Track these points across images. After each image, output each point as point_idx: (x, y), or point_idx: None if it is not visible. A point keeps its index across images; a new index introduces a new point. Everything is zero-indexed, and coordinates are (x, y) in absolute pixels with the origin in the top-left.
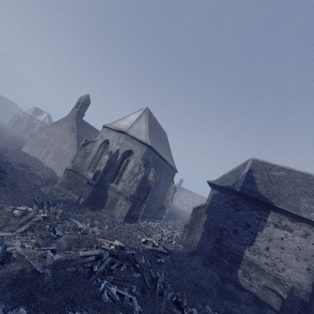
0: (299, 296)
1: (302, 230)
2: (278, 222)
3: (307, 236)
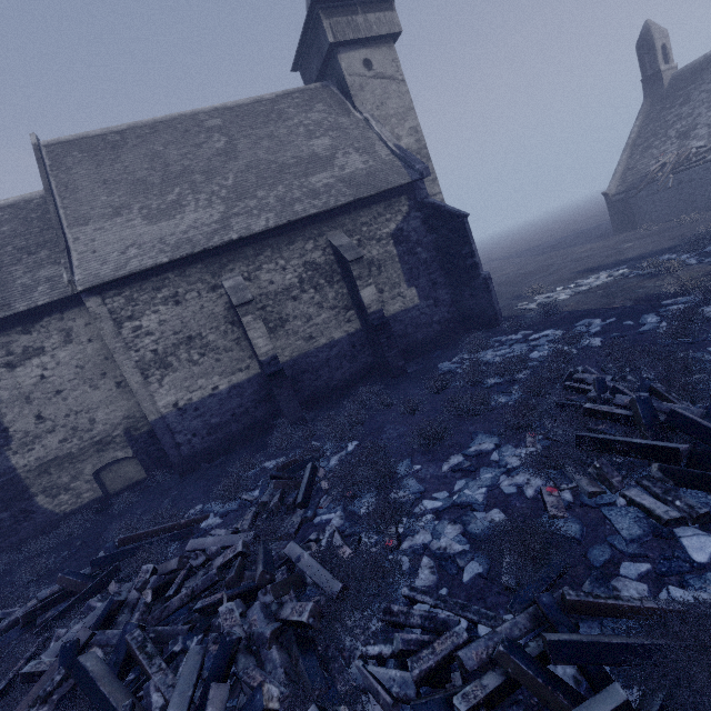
0: (143, 432)
1: (57, 333)
2: (8, 354)
3: (72, 337)
